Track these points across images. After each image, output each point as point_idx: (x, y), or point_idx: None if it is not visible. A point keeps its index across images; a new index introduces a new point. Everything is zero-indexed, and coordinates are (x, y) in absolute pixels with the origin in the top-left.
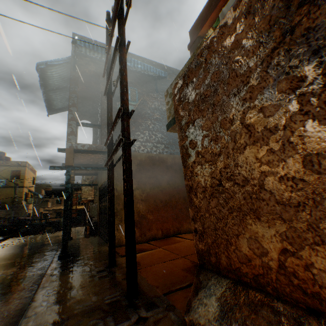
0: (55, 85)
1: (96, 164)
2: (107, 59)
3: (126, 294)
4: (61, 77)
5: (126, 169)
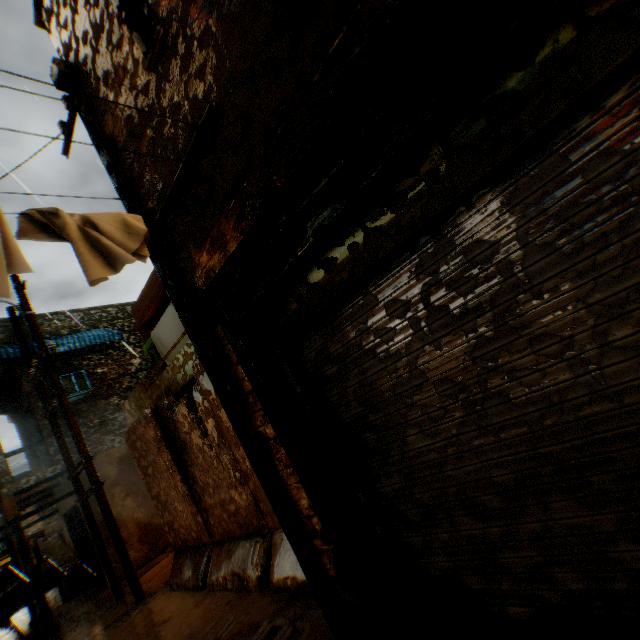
0: None
1: (50, 486)
2: (36, 380)
3: (136, 600)
4: None
5: (105, 509)
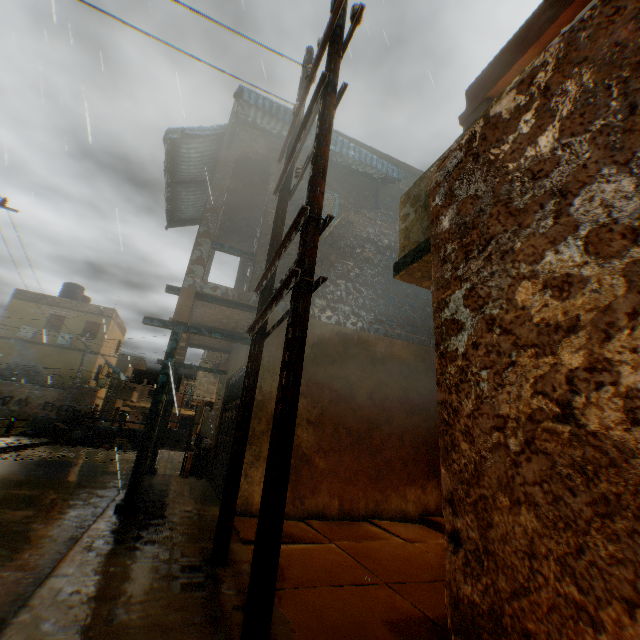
0: (190, 175)
1: (232, 330)
2: (292, 127)
3: None
4: (203, 160)
5: (292, 341)
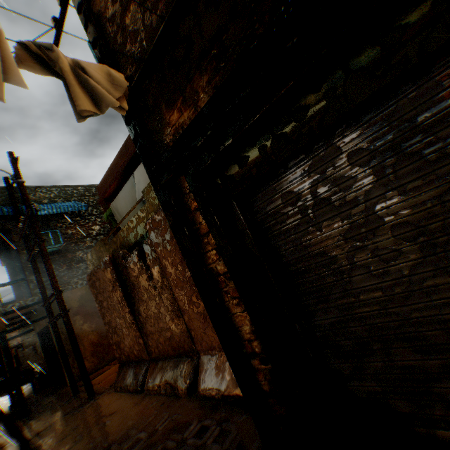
0: None
1: (29, 311)
2: (23, 232)
3: (89, 397)
4: None
5: (69, 330)
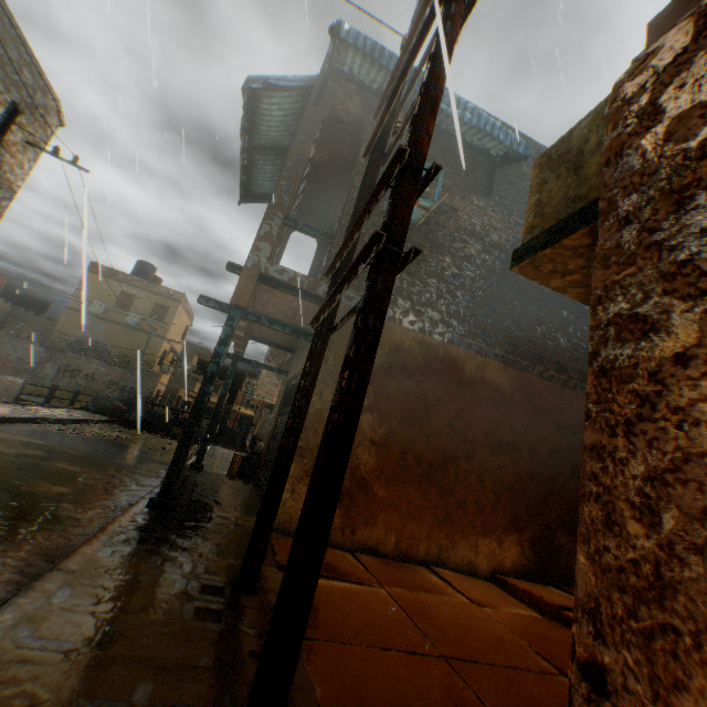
0: (270, 139)
1: (298, 326)
2: (397, 69)
3: None
4: (286, 121)
5: (362, 330)
